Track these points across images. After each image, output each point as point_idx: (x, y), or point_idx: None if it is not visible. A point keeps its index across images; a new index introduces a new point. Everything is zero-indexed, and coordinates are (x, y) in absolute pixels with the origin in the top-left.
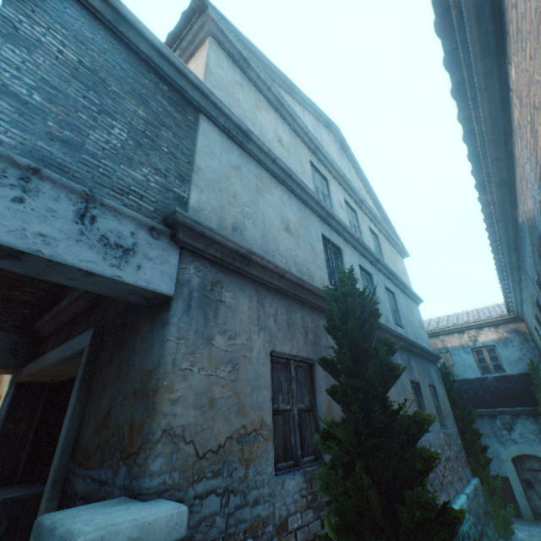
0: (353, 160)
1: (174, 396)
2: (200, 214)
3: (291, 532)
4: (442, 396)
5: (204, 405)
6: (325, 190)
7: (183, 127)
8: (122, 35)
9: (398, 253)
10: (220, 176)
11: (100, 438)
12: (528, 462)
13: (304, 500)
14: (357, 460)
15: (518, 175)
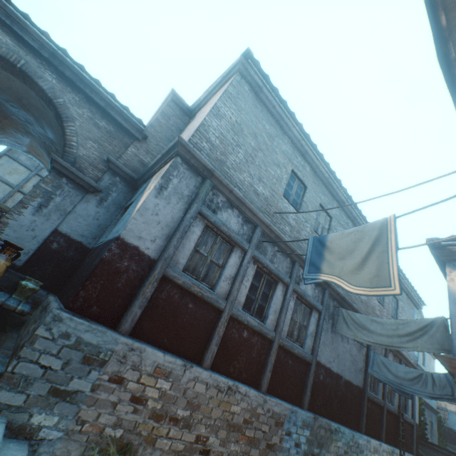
0: (422, 316)
1: None
2: None
3: None
4: (434, 428)
5: None
6: None
7: None
8: None
9: (432, 357)
10: None
11: None
12: None
13: None
14: None
15: None
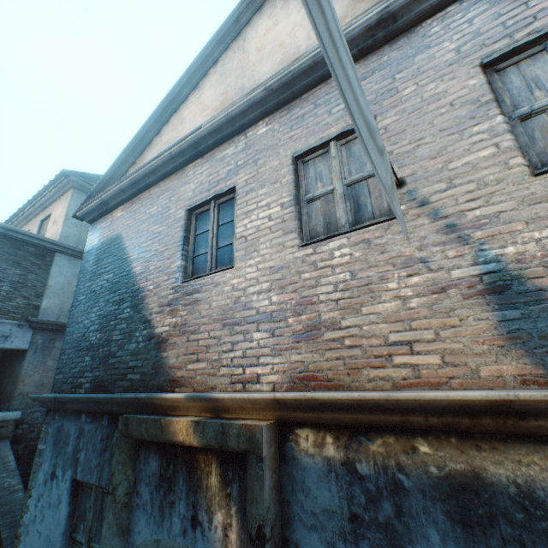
0: None
1: (25, 383)
2: (48, 310)
3: None
4: None
5: (39, 385)
6: None
7: (43, 267)
8: (9, 235)
9: None
10: (65, 285)
11: (2, 395)
12: None
13: None
14: None
15: None
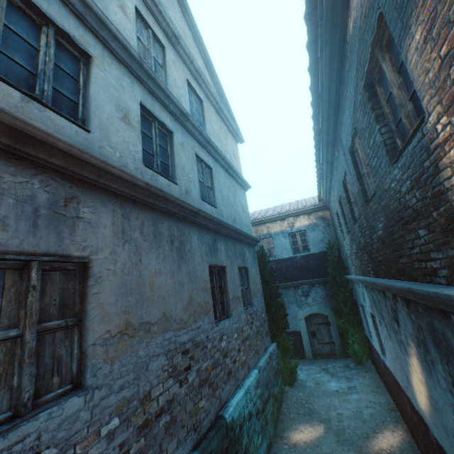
0: None
1: None
2: None
3: None
4: (254, 277)
5: None
6: None
7: None
8: None
9: (232, 135)
10: None
11: None
12: (315, 319)
13: None
14: None
15: None
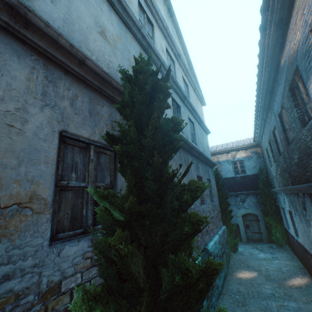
0: (177, 25)
1: None
2: None
3: (65, 293)
4: (213, 185)
5: None
6: (150, 32)
7: None
8: None
9: (200, 101)
10: None
11: None
12: (249, 217)
13: (89, 261)
14: (119, 229)
15: (297, 5)
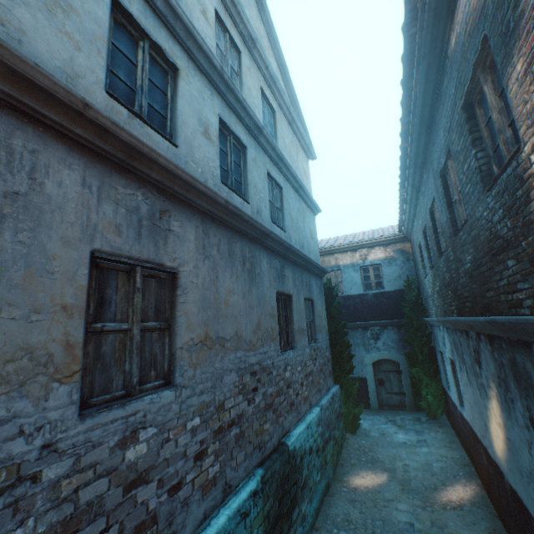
0: None
1: None
2: None
3: None
4: (320, 311)
5: None
6: None
7: None
8: None
9: (303, 150)
10: None
11: None
12: (385, 365)
13: None
14: None
15: None
